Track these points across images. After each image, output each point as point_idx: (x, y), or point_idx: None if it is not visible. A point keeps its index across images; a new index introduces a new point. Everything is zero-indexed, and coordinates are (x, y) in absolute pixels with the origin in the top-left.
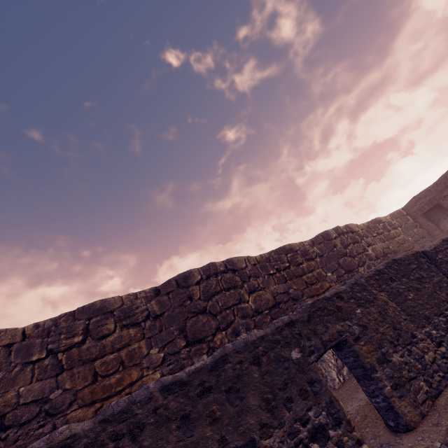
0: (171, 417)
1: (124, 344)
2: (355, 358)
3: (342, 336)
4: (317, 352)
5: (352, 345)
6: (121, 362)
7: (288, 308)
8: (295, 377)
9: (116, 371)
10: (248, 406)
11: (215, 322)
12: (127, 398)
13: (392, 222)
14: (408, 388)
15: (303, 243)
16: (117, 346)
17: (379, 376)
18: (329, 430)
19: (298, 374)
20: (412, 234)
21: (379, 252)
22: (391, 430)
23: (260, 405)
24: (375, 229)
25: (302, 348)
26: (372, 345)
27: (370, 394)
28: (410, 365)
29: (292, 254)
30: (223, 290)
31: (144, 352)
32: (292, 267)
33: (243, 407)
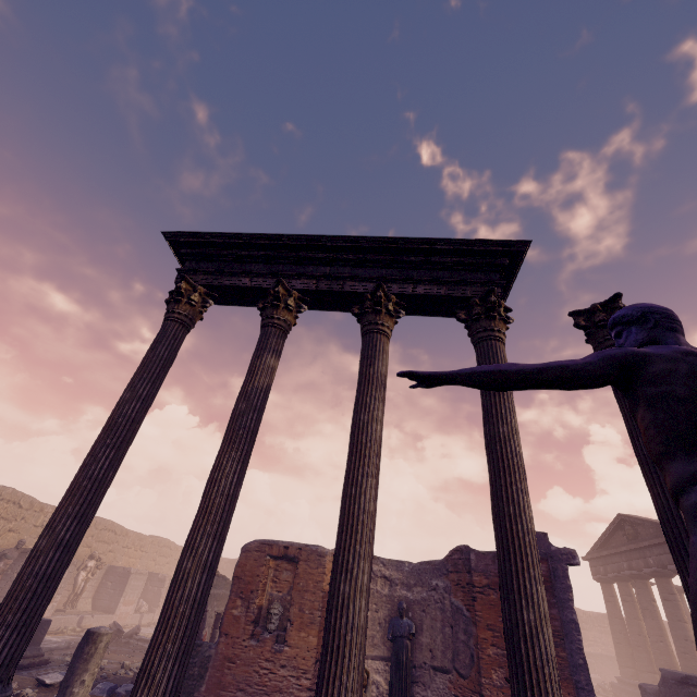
0: None
1: None
2: None
3: None
4: None
5: None
6: None
7: None
8: None
9: None
10: None
11: None
12: None
13: None
14: None
15: None
16: None
17: None
18: None
19: None
20: None
21: None
22: None
23: None
24: None
25: None
26: None
27: None
28: None
29: None
30: None
31: None
32: None
33: None
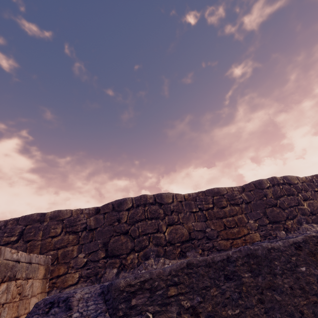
0: None
1: (235, 214)
2: None
3: None
4: None
5: None
6: (235, 222)
7: None
8: None
9: (234, 226)
10: None
11: (285, 213)
12: None
13: None
14: None
15: None
16: (232, 214)
17: None
18: None
19: None
20: None
21: None
22: None
23: None
24: None
25: None
26: None
27: None
28: None
29: None
30: (285, 195)
31: (246, 220)
32: None
33: None
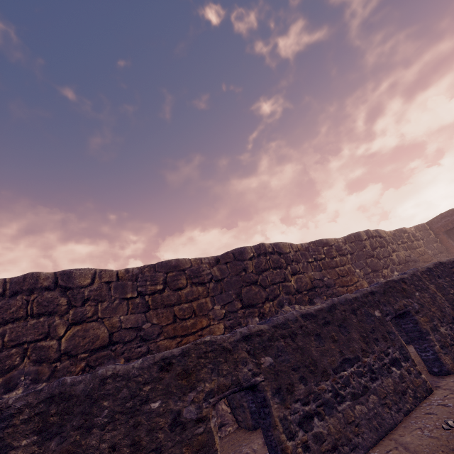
0: (310, 333)
1: (195, 298)
2: (415, 324)
3: (407, 308)
4: (391, 315)
5: (413, 315)
6: (193, 311)
7: (322, 292)
8: (378, 327)
9: (190, 317)
10: (353, 337)
11: (265, 293)
12: (283, 317)
13: (416, 234)
14: (450, 350)
15: (337, 240)
16: (190, 298)
17: (431, 338)
18: (401, 362)
19: (380, 326)
20: (432, 247)
21: (401, 259)
22: (434, 374)
23: (359, 338)
24: (400, 238)
25: (381, 310)
26: (427, 318)
27: (422, 350)
28: (451, 336)
29: (328, 248)
30: (271, 269)
31: (210, 307)
32: (327, 259)
33: (350, 337)
